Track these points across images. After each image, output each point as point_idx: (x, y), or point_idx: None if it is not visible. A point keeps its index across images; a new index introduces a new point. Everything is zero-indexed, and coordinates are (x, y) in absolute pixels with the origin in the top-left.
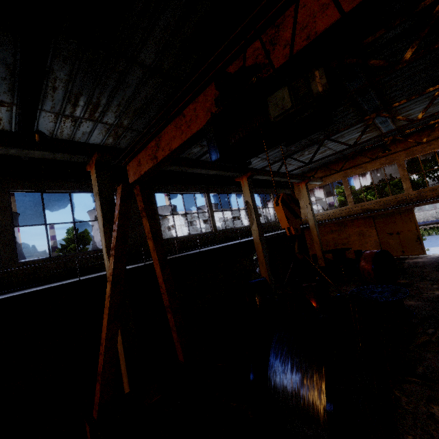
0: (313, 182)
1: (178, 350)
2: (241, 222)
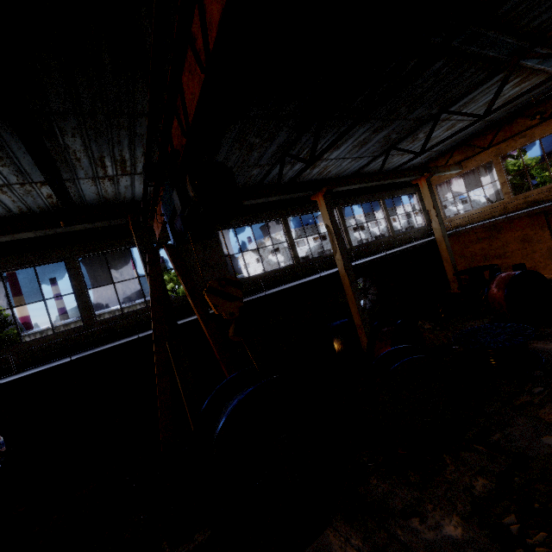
0: (442, 173)
1: None
2: (365, 233)
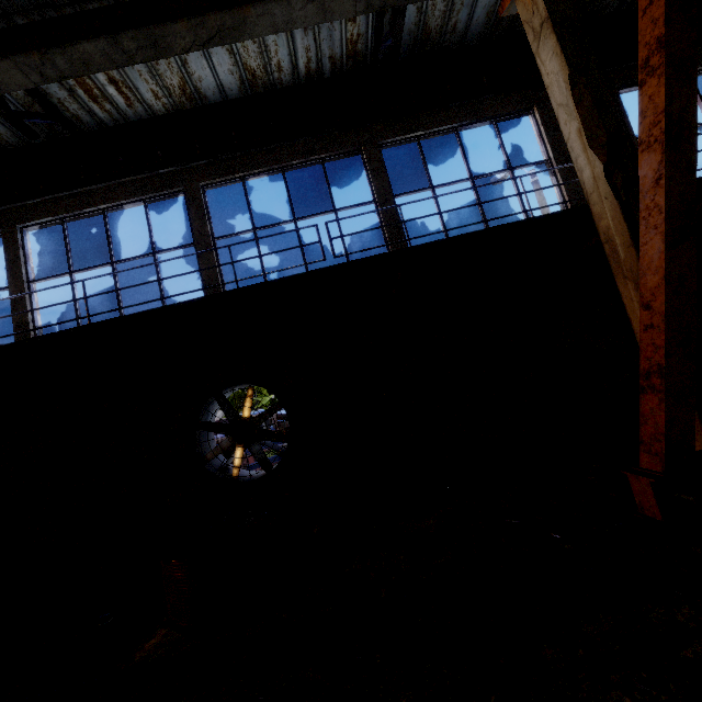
0: None
1: None
2: None
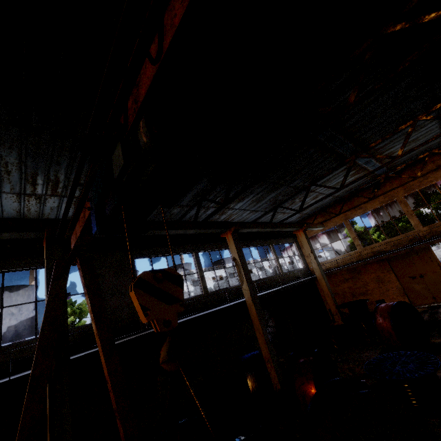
0: (312, 228)
1: None
2: (253, 276)
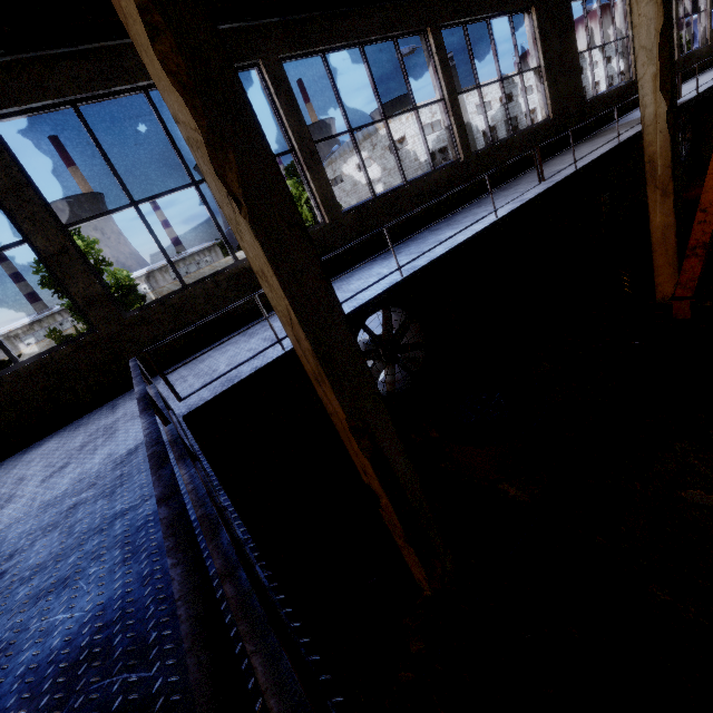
0: None
1: None
2: (514, 107)
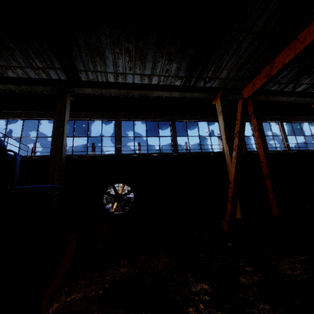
0: None
1: (272, 207)
2: None
